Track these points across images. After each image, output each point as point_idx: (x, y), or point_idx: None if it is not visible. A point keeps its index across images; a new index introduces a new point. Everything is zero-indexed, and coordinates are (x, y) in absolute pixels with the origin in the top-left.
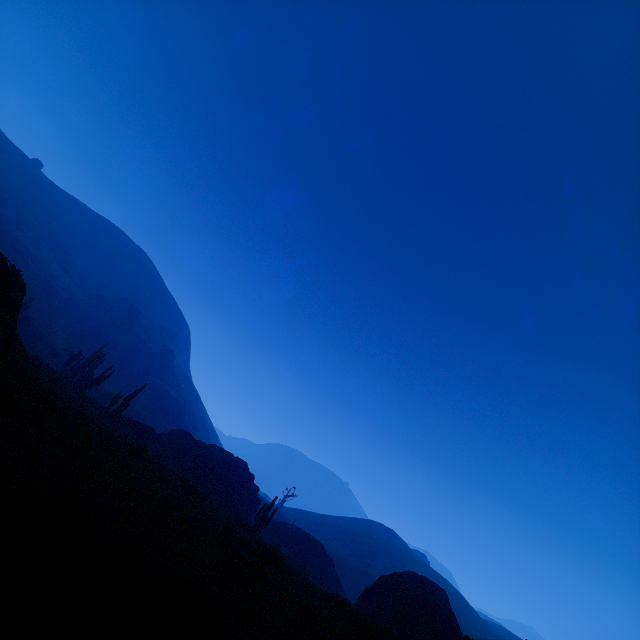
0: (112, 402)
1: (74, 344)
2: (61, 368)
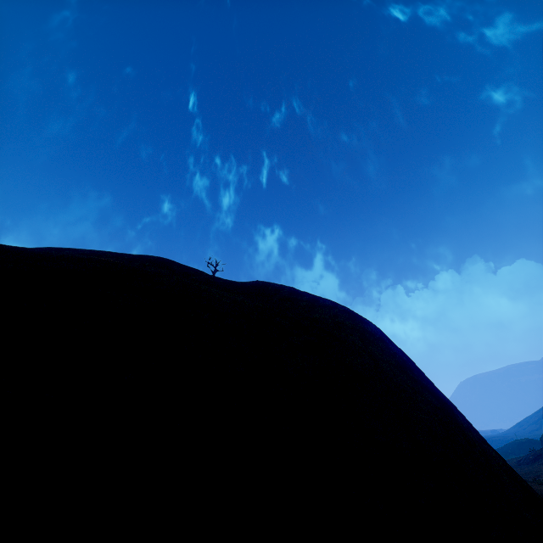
0: None
1: None
2: None
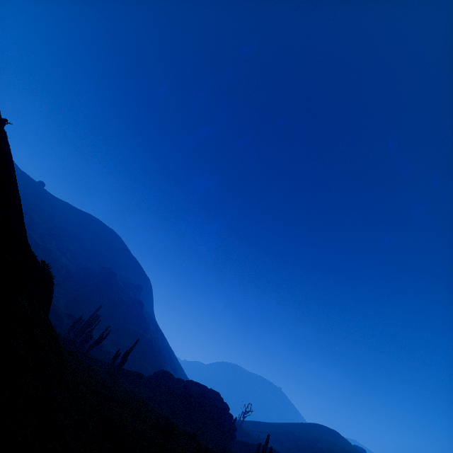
0: (113, 360)
1: (72, 308)
2: (65, 330)
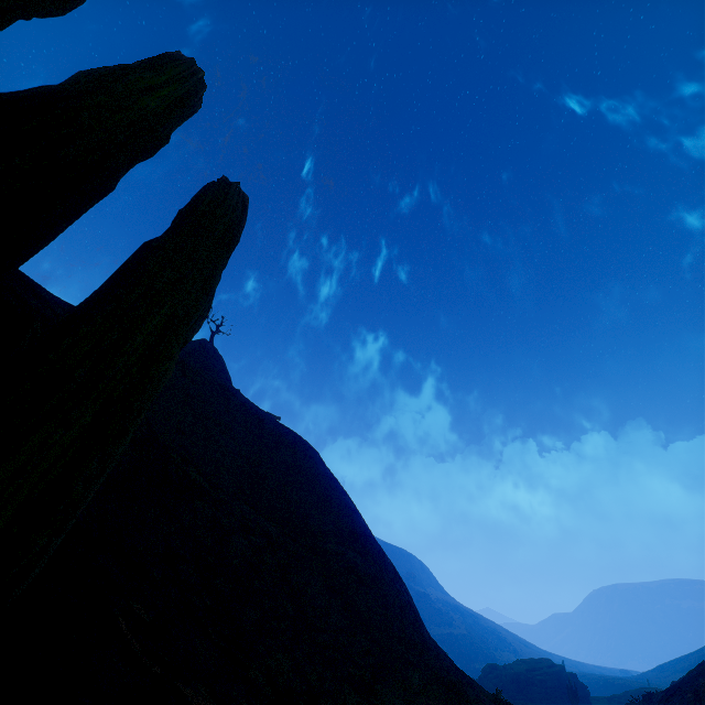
0: None
1: None
2: None
